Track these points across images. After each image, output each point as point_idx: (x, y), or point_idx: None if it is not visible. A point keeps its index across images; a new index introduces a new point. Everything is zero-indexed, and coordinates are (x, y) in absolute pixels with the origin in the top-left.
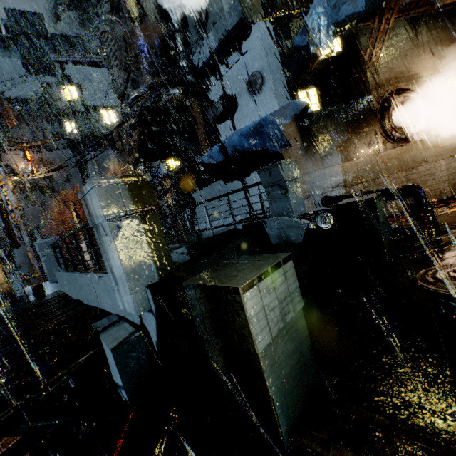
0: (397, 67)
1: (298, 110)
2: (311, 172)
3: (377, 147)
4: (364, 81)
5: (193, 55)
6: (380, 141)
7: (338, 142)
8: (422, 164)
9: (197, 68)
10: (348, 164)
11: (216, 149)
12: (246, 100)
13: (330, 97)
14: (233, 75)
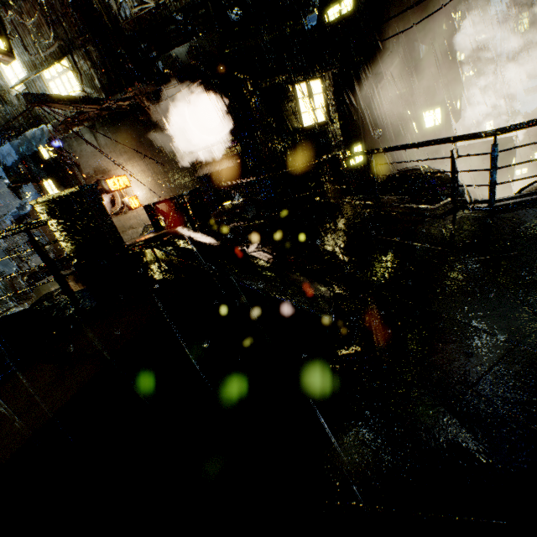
0: (93, 164)
1: None
2: None
3: None
4: (73, 177)
5: None
6: None
7: None
8: (130, 229)
9: None
10: None
11: None
12: None
13: (59, 187)
14: None
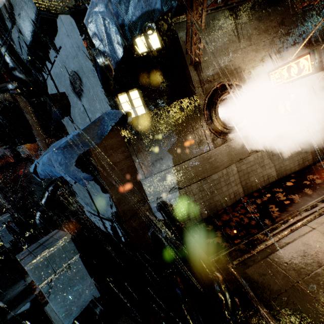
0: (221, 61)
1: (111, 124)
2: (143, 180)
3: (207, 145)
4: (187, 79)
5: (17, 48)
6: (209, 139)
7: (167, 145)
8: (251, 154)
9: (24, 62)
10: (179, 166)
11: (32, 168)
12: (75, 100)
13: (154, 99)
14: (58, 72)
